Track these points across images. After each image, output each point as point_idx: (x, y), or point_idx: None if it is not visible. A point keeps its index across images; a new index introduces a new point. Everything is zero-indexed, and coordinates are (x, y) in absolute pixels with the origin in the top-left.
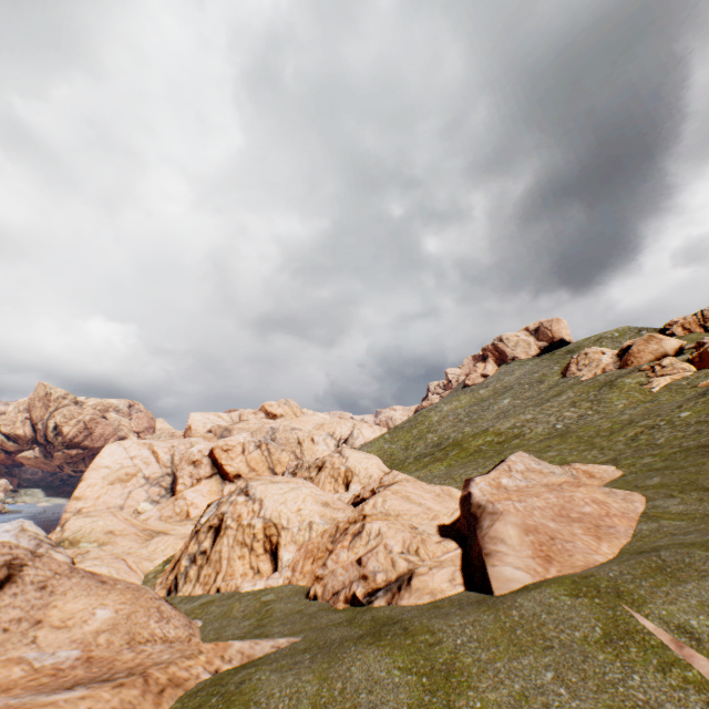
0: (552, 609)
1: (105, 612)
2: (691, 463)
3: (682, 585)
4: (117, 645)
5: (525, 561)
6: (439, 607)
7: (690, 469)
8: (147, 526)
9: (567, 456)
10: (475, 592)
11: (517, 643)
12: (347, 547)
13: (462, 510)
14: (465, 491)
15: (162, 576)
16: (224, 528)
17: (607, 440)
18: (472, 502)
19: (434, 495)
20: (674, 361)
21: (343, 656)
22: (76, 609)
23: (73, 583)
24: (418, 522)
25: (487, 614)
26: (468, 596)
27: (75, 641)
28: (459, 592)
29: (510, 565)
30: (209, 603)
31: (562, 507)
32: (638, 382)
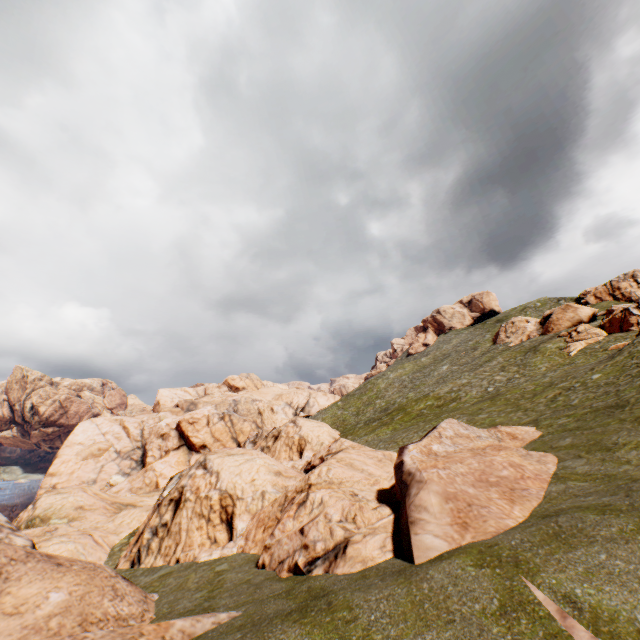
0: (458, 581)
1: (59, 594)
2: (599, 423)
3: (573, 552)
4: (69, 627)
5: (444, 528)
6: (365, 577)
7: (597, 429)
8: (116, 499)
9: (496, 418)
10: (401, 559)
11: (424, 617)
12: (292, 517)
13: (396, 477)
14: (399, 458)
15: (126, 549)
16: (183, 501)
17: (530, 402)
18: (404, 470)
19: (376, 461)
20: (587, 327)
21: (269, 636)
22: (30, 594)
23: (28, 568)
24: (359, 488)
25: (401, 587)
26: (393, 564)
27: (27, 627)
28: (387, 559)
29: (430, 533)
30: (168, 574)
31: (482, 472)
32: (558, 347)
